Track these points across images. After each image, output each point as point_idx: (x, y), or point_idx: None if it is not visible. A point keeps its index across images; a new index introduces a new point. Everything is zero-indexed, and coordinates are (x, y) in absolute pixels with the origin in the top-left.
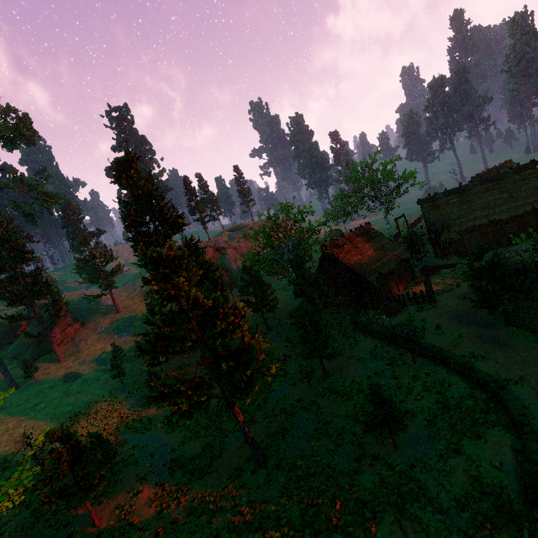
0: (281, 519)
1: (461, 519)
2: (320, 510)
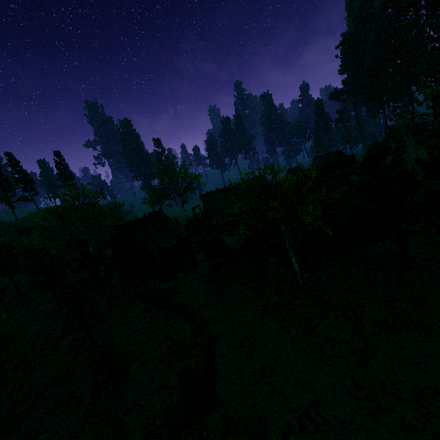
0: None
1: None
2: None
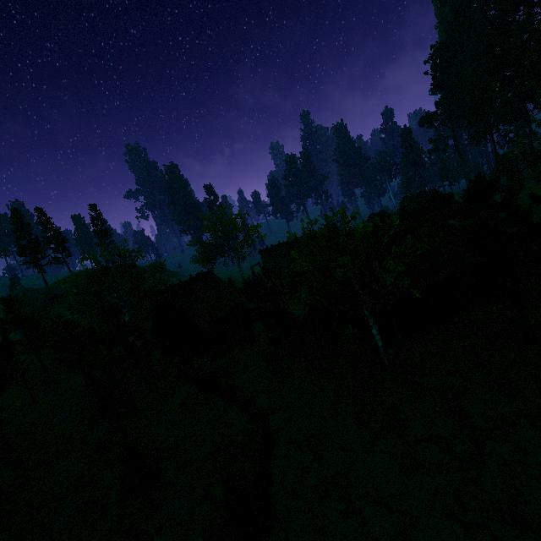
0: None
1: None
2: None
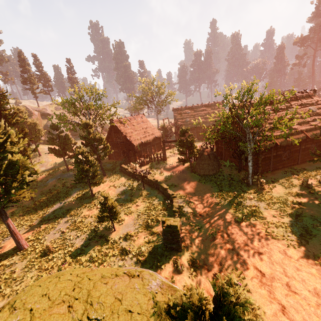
0: (18, 281)
1: (131, 261)
2: (52, 271)
